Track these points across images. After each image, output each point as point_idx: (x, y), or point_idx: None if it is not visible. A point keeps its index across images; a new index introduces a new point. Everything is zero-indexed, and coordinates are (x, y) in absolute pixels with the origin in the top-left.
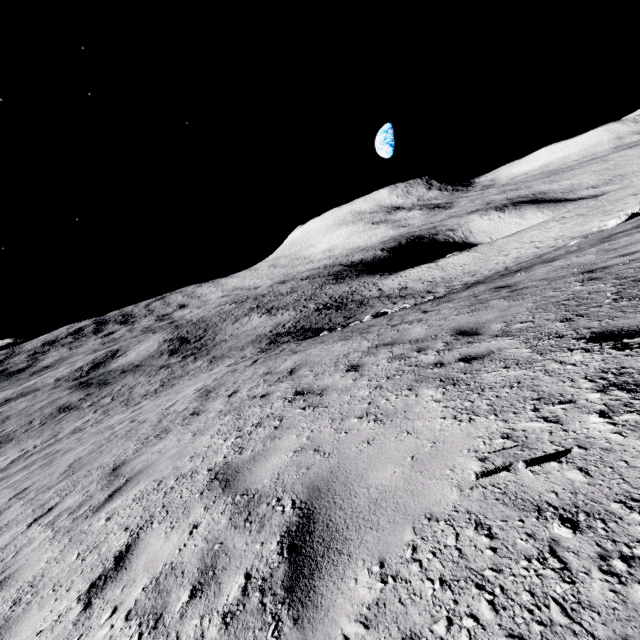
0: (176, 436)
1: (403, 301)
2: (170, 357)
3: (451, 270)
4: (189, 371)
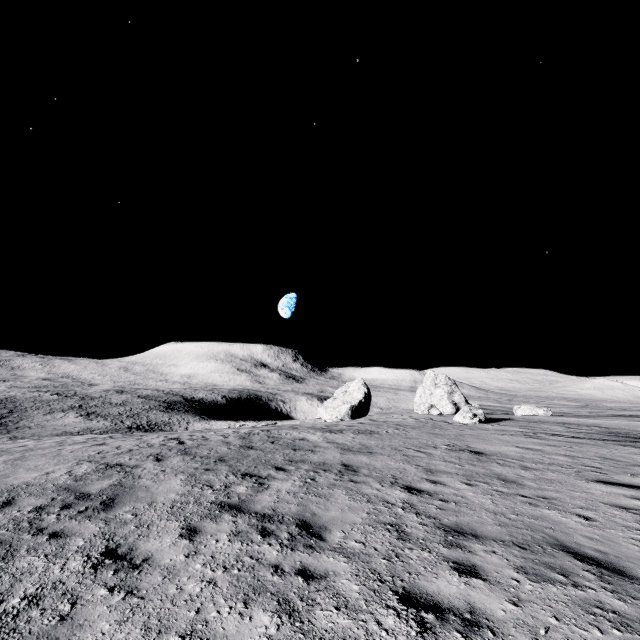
0: (32, 441)
1: None
2: None
3: None
4: None
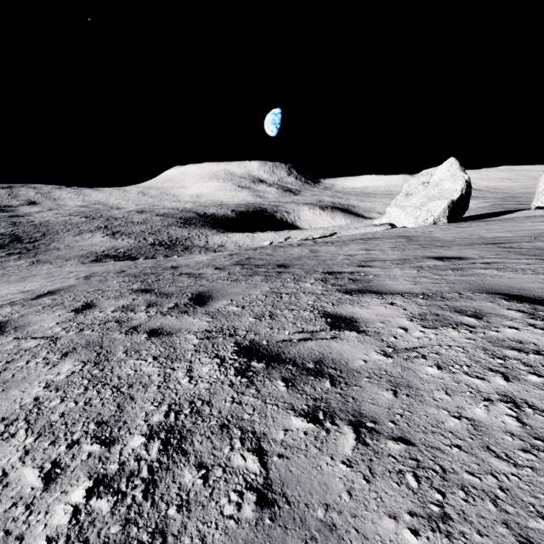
0: None
1: None
2: None
3: (256, 242)
4: (7, 267)
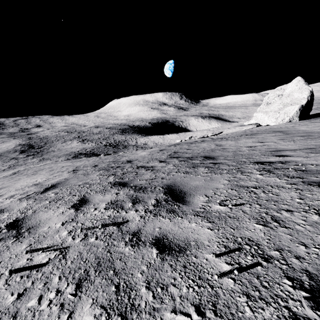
0: None
1: (140, 150)
2: (20, 154)
3: (166, 140)
4: (27, 163)
